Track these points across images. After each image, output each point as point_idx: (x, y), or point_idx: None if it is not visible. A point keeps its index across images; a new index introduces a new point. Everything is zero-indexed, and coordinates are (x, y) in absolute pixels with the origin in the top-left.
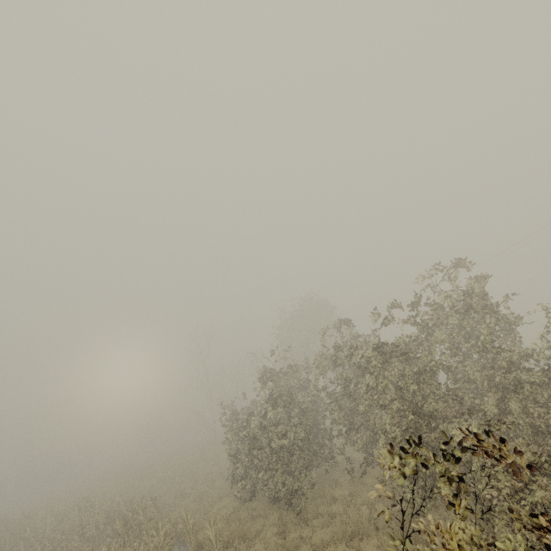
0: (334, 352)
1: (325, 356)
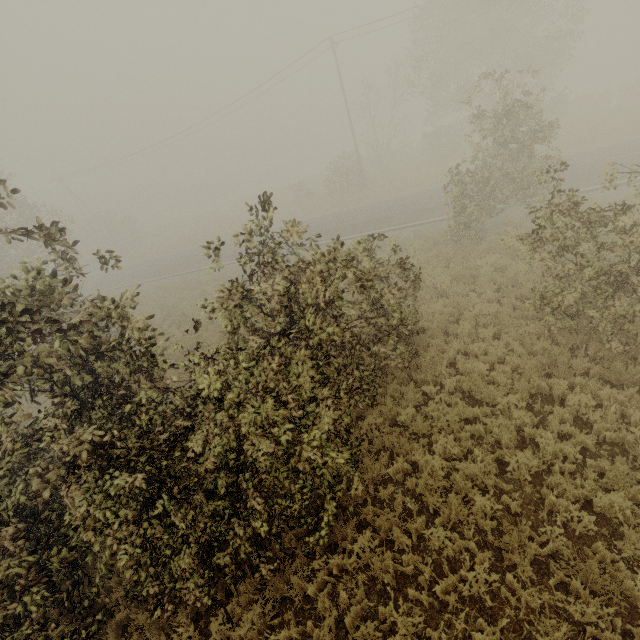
0: None
1: None
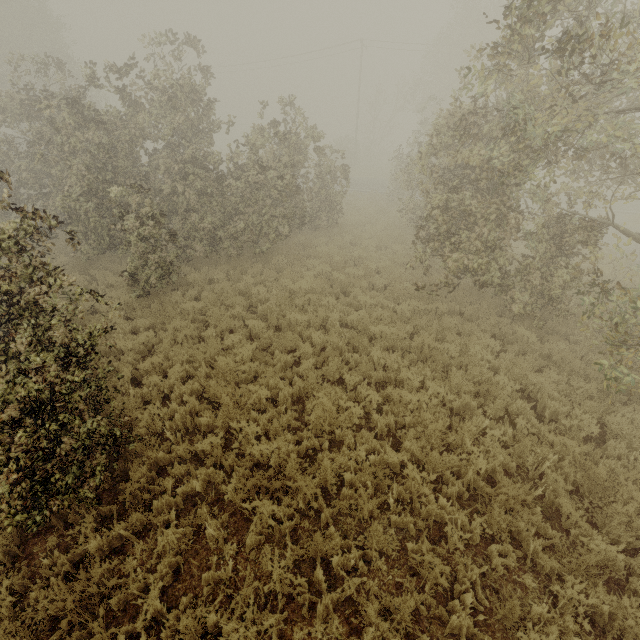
0: (17, 97)
1: (6, 99)
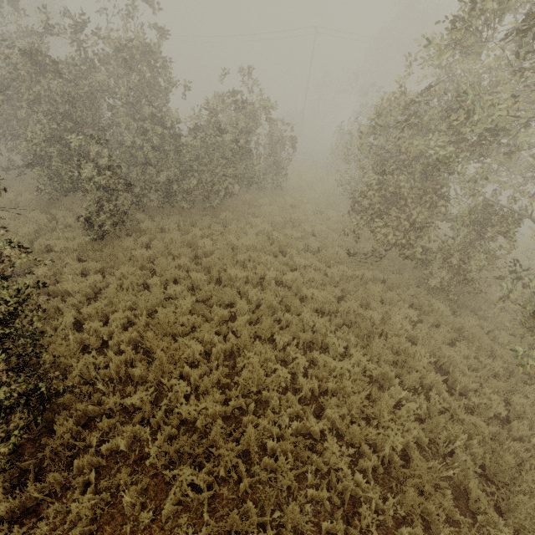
0: None
1: None
